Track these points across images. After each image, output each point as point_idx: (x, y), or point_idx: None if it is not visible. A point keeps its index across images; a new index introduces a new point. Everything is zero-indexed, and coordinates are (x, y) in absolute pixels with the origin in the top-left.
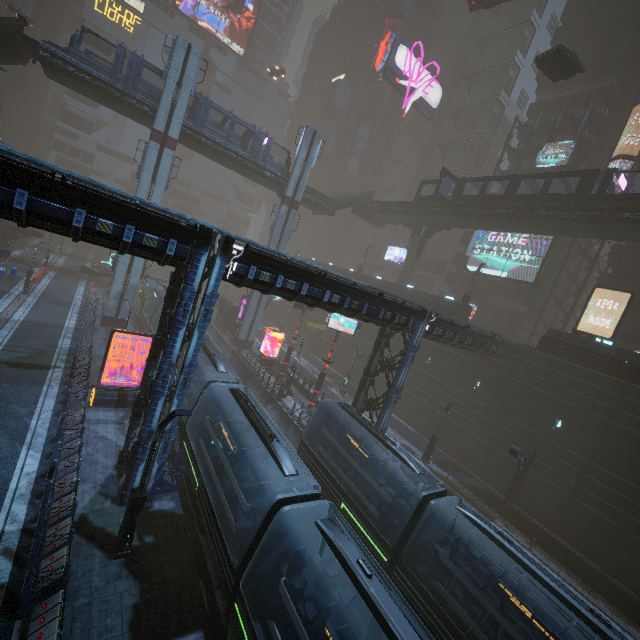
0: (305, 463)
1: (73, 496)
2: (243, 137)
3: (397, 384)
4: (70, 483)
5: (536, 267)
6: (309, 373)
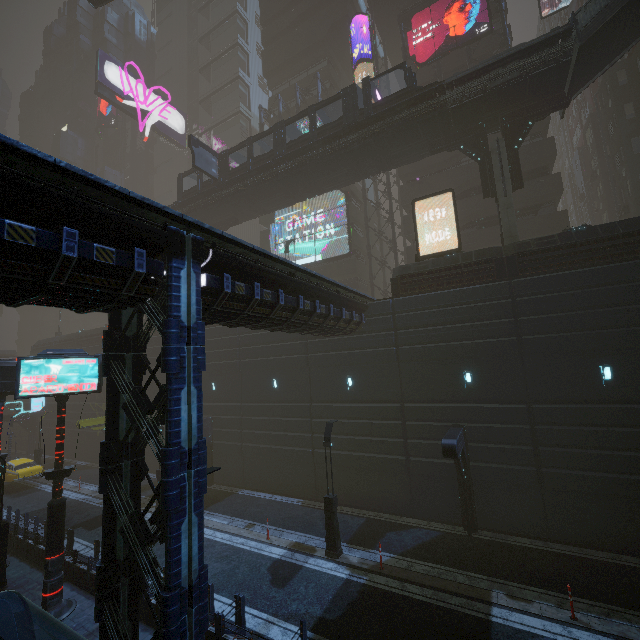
0: None
1: None
2: None
3: (181, 439)
4: None
5: (345, 236)
6: (92, 508)
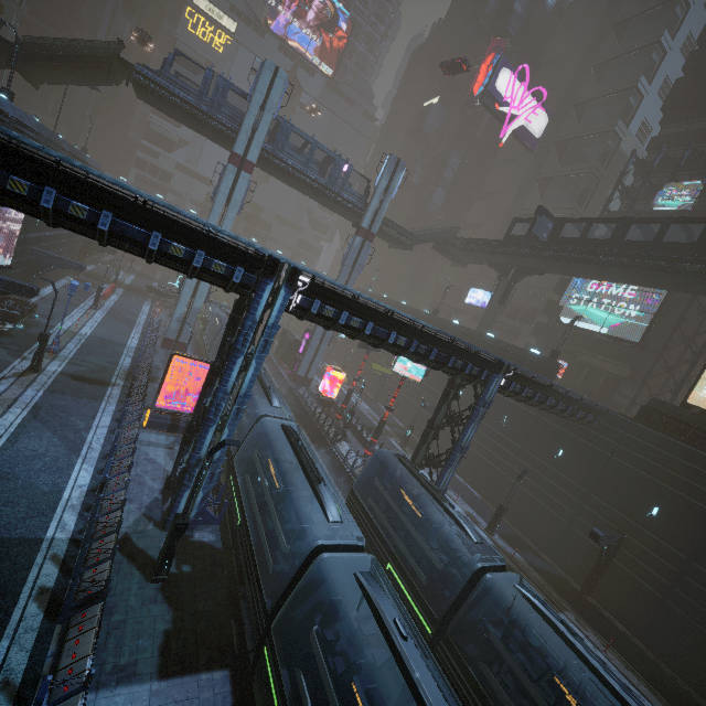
0: (353, 515)
1: (119, 513)
2: (322, 163)
3: (463, 441)
4: (118, 500)
5: (644, 325)
6: (369, 419)
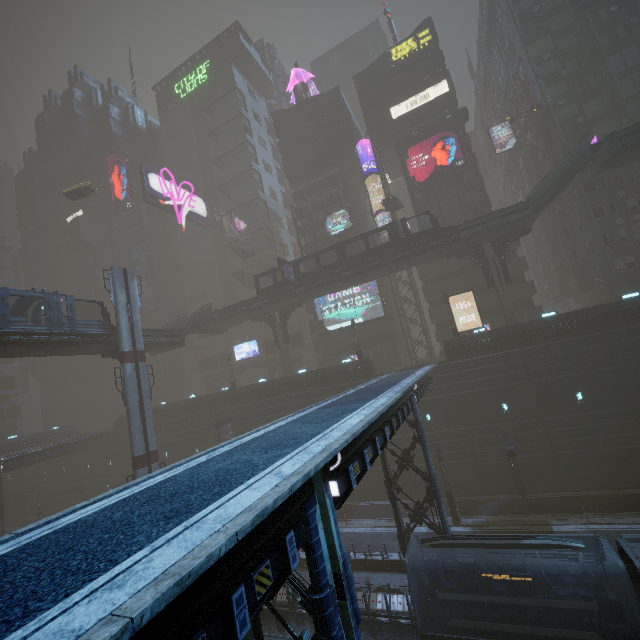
0: None
1: None
2: (14, 310)
3: (433, 471)
4: None
5: (379, 303)
6: None
